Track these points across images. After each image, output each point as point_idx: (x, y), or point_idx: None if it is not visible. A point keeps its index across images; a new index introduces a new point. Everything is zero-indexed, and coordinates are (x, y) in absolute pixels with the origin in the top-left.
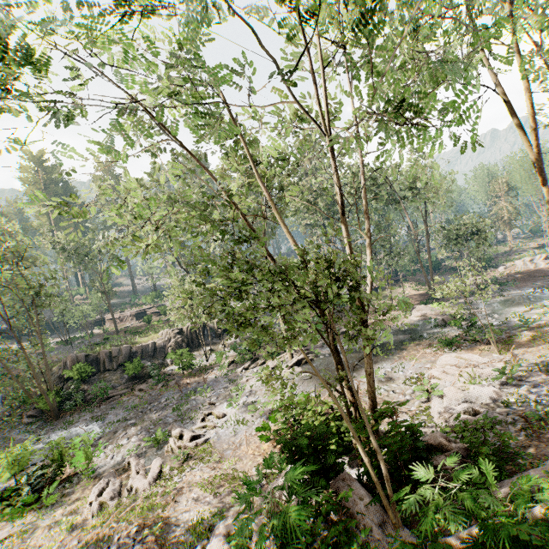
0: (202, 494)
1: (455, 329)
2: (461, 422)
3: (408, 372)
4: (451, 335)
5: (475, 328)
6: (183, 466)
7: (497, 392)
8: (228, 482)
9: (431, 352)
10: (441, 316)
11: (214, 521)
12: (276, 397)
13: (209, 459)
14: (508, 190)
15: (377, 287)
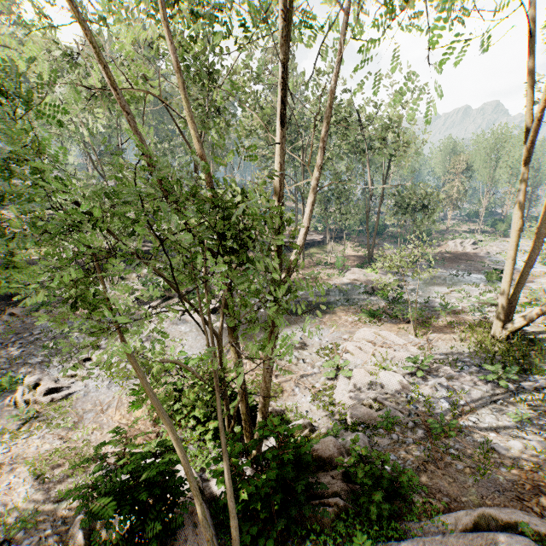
0: (26, 478)
1: (380, 300)
2: (361, 415)
3: (324, 340)
4: (376, 306)
5: (400, 302)
6: (21, 429)
7: (405, 384)
8: (70, 461)
9: (353, 321)
10: (371, 283)
11: (12, 533)
12: (176, 348)
13: (60, 423)
14: (465, 169)
15: (320, 241)
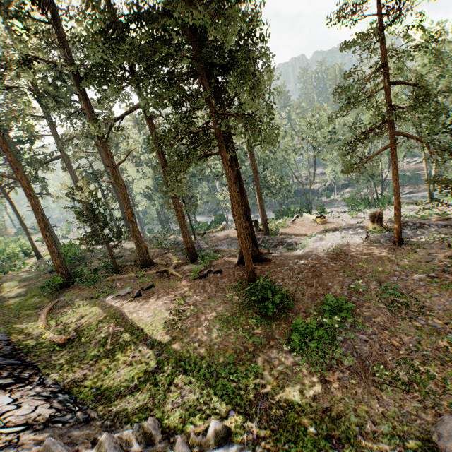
0: None
1: None
2: None
3: None
4: None
5: None
6: None
7: None
8: None
9: None
10: None
11: None
12: None
13: None
14: None
15: None
